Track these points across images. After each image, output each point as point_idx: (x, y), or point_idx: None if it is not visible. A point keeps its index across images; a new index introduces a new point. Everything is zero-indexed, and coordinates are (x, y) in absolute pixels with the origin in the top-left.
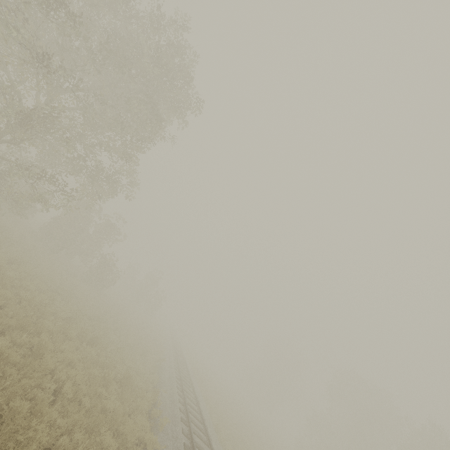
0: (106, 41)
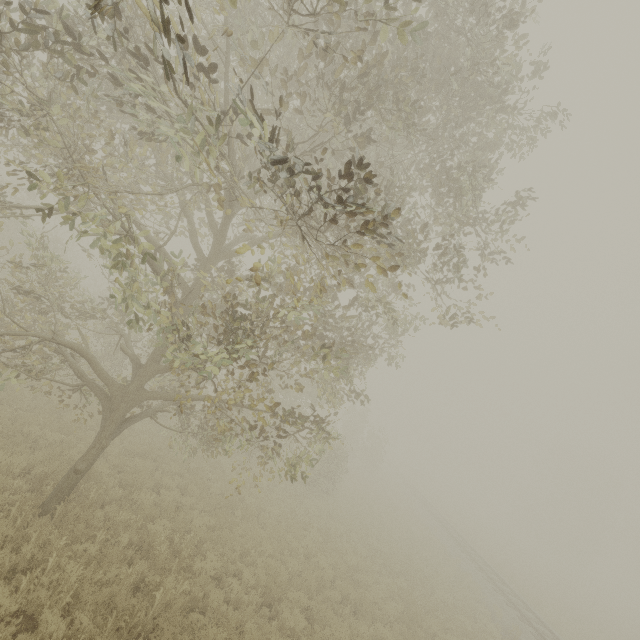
0: (374, 40)
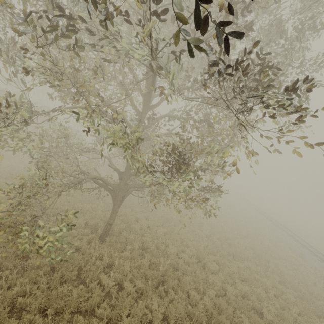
0: None
